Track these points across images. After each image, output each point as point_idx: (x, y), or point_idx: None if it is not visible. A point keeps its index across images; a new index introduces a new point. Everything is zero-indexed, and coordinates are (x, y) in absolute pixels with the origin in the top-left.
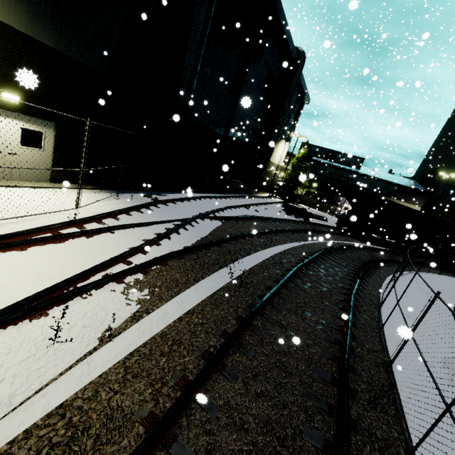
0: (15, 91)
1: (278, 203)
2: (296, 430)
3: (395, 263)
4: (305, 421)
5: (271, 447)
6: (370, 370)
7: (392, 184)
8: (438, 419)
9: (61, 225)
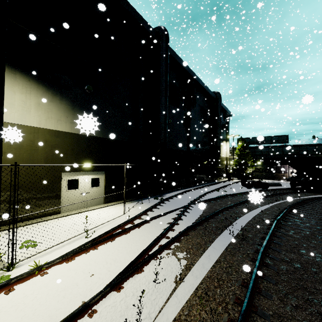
0: (88, 161)
1: (237, 182)
2: None
3: None
4: None
5: None
6: None
7: (320, 145)
8: None
9: (124, 224)
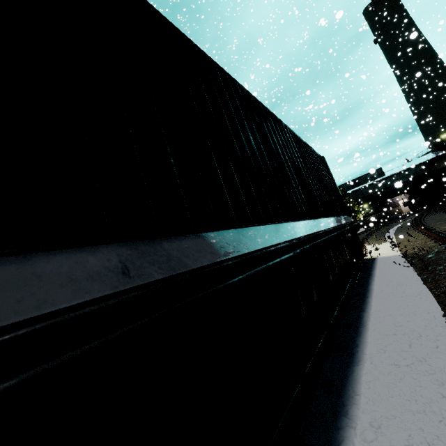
0: None
1: None
2: None
3: None
4: None
5: None
6: None
7: (418, 166)
8: None
9: None
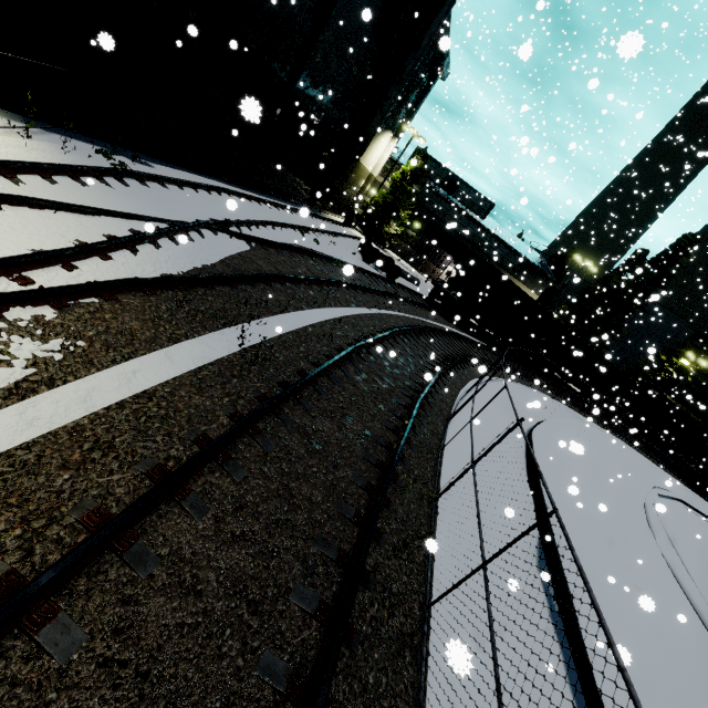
0: None
1: (355, 239)
2: (281, 589)
3: (485, 364)
4: (299, 576)
5: (235, 616)
6: (410, 504)
7: (516, 254)
8: (469, 575)
9: None
